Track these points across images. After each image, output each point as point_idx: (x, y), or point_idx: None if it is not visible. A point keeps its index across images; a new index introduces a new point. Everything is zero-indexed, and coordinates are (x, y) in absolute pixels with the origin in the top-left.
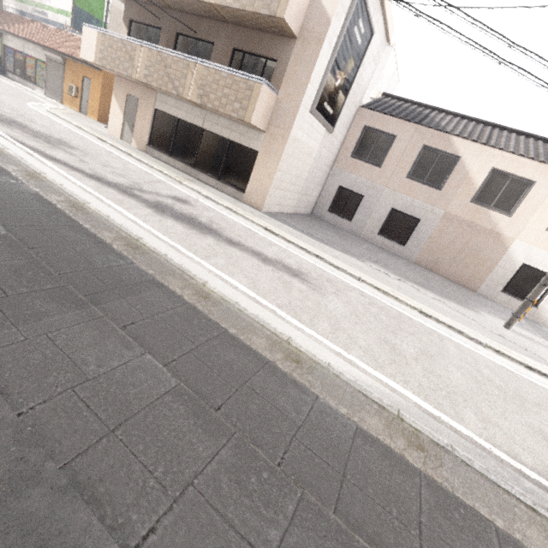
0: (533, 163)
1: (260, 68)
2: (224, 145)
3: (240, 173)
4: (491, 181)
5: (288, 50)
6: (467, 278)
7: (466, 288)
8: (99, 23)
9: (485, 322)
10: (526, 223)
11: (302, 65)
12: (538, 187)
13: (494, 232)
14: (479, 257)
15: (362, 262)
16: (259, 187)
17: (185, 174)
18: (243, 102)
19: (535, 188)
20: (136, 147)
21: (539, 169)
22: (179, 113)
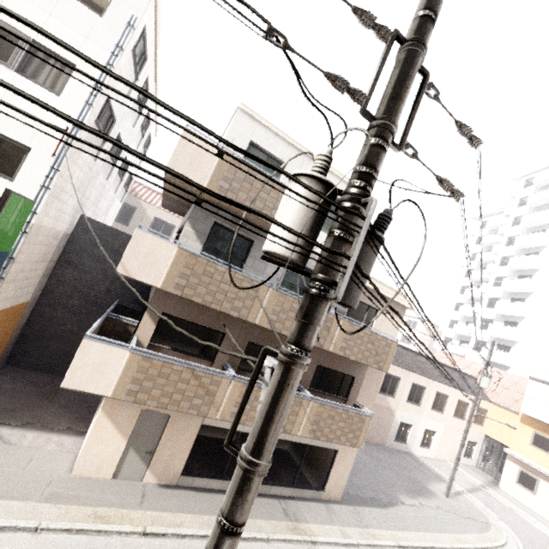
0: (399, 368)
1: (339, 380)
2: (301, 449)
3: (317, 471)
4: (385, 380)
5: (363, 371)
6: (380, 439)
7: (380, 445)
8: (4, 255)
9: (449, 505)
10: (399, 400)
11: (373, 382)
12: (401, 380)
13: (389, 408)
14: (384, 424)
15: (404, 504)
16: (339, 480)
17: (257, 497)
18: (356, 432)
19: (401, 381)
20: (155, 482)
21: (401, 371)
22: (246, 426)
